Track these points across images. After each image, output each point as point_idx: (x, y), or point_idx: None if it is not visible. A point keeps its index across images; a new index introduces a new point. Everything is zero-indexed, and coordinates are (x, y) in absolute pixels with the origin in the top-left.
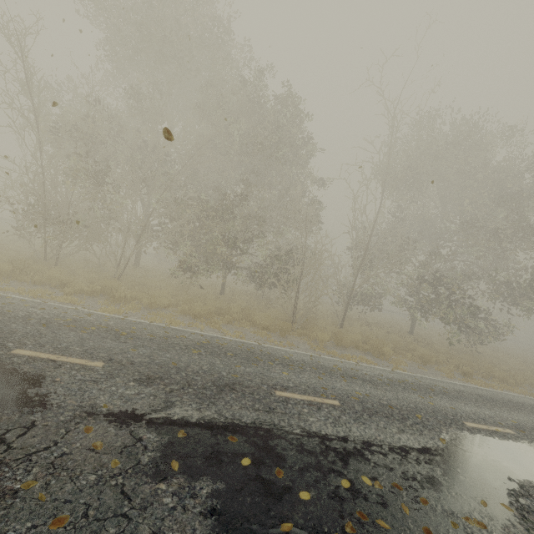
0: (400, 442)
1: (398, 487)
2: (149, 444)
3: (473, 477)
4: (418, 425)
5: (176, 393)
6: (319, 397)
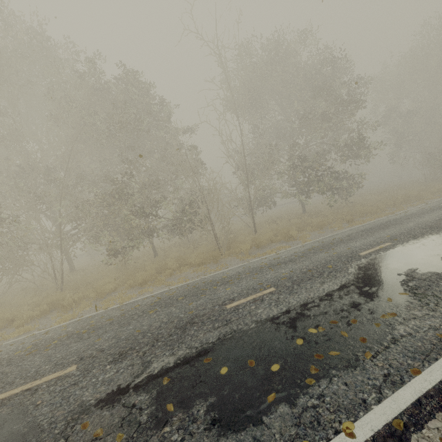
0: (324, 291)
1: (334, 322)
2: (143, 404)
3: (377, 287)
4: (332, 273)
5: (149, 352)
6: (259, 292)
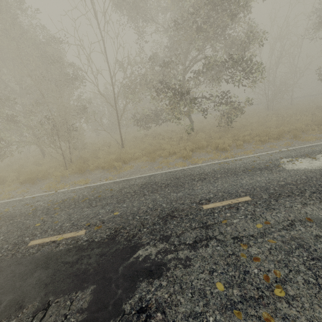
0: None
1: None
2: None
3: None
4: None
5: None
6: None
